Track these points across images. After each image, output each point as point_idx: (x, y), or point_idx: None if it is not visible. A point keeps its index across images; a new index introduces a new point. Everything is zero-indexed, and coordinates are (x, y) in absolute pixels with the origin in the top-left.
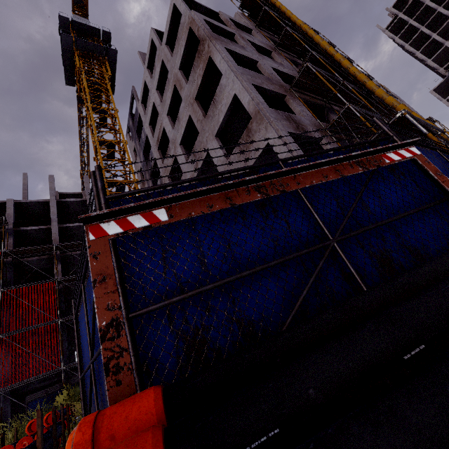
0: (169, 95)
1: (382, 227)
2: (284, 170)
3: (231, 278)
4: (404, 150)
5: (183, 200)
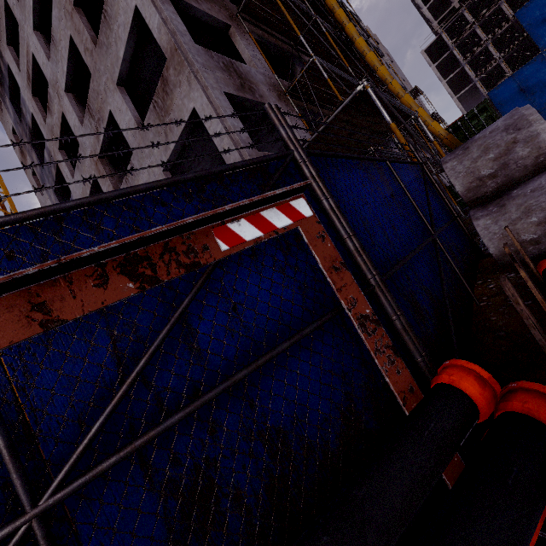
0: None
1: (214, 399)
2: None
3: None
4: (277, 208)
5: None
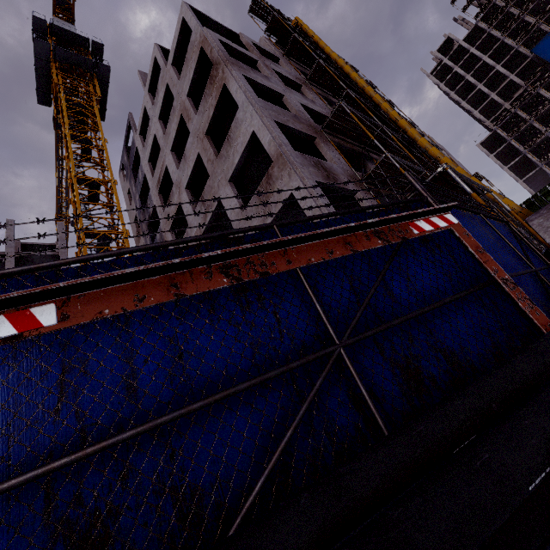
0: (174, 126)
1: (410, 322)
2: (266, 242)
3: (170, 416)
4: (438, 217)
5: (93, 289)
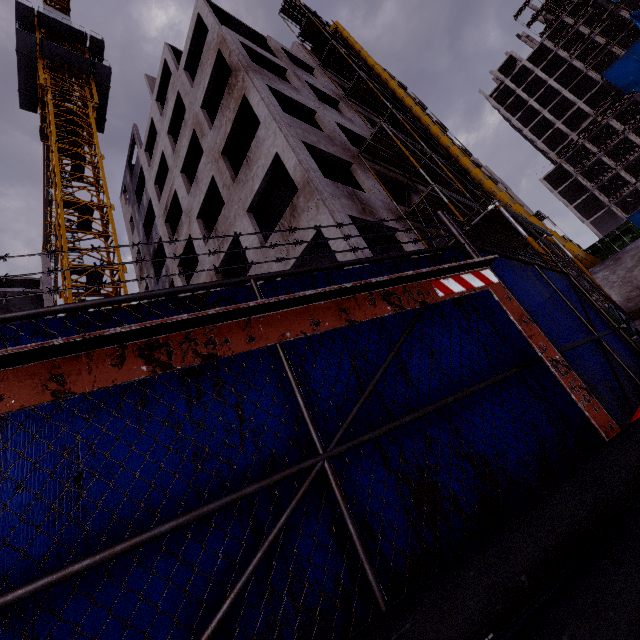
0: (185, 143)
1: (428, 417)
2: (214, 311)
3: (32, 587)
4: (472, 274)
5: None
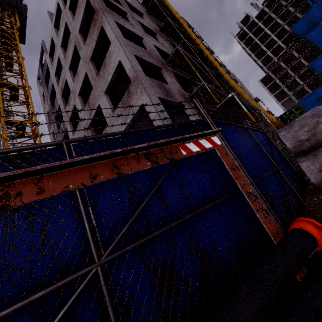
0: (70, 52)
1: (174, 228)
2: (4, 174)
3: None
4: (205, 139)
5: None
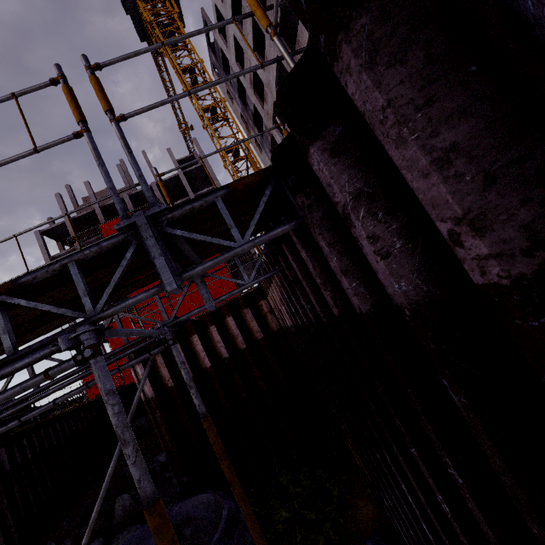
0: (249, 28)
1: None
2: None
3: None
4: None
5: None
